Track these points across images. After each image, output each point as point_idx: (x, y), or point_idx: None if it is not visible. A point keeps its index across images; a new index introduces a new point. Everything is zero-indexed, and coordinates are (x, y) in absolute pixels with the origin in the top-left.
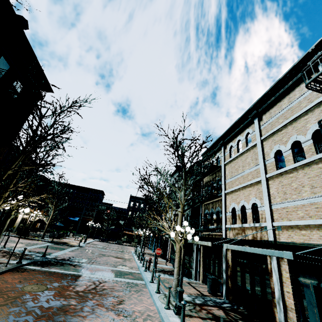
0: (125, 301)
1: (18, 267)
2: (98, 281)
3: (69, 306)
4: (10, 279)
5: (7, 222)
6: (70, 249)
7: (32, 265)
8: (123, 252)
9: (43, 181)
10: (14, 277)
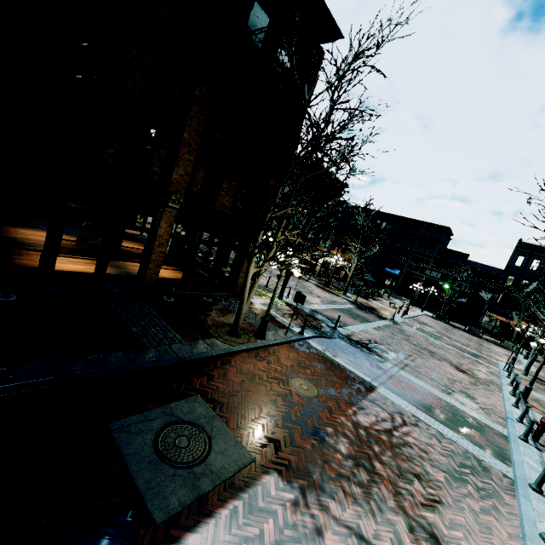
0: (443, 504)
1: (299, 340)
2: (402, 417)
3: (334, 451)
4: (283, 358)
5: (277, 284)
6: (377, 323)
7: (316, 341)
8: (477, 358)
9: (345, 211)
10: (289, 356)
